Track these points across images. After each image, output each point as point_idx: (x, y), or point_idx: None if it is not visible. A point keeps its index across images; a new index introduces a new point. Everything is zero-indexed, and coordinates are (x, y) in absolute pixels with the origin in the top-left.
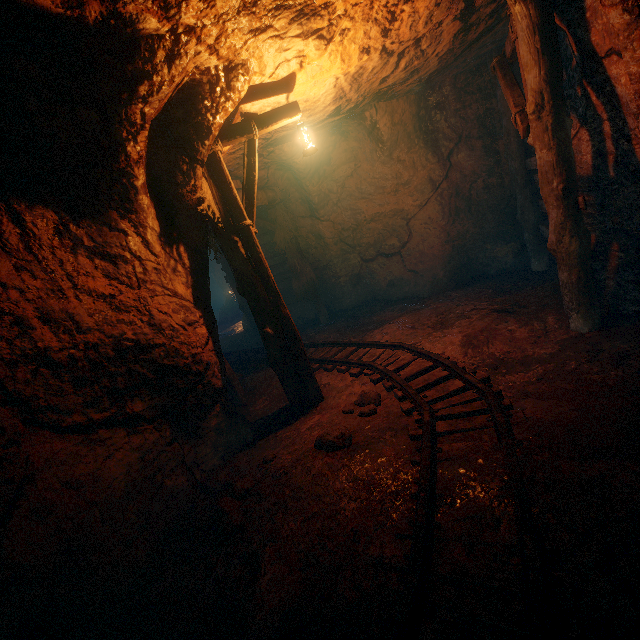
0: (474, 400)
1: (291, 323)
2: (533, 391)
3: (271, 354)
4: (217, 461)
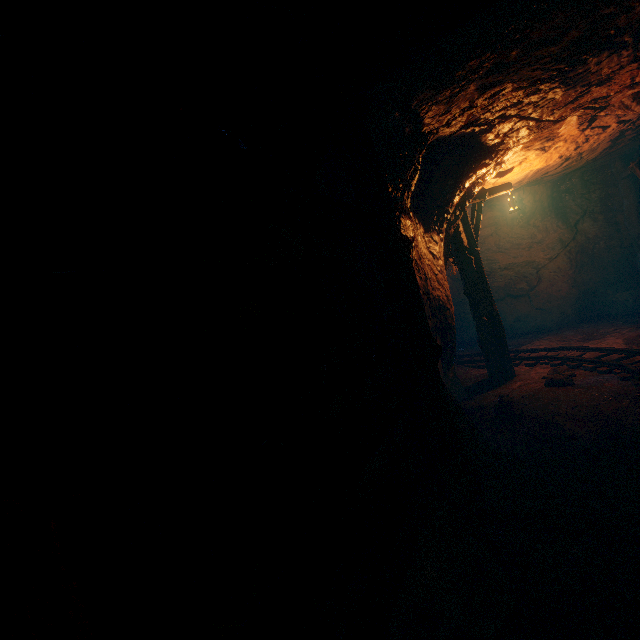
0: None
1: (498, 316)
2: None
3: (483, 336)
4: None
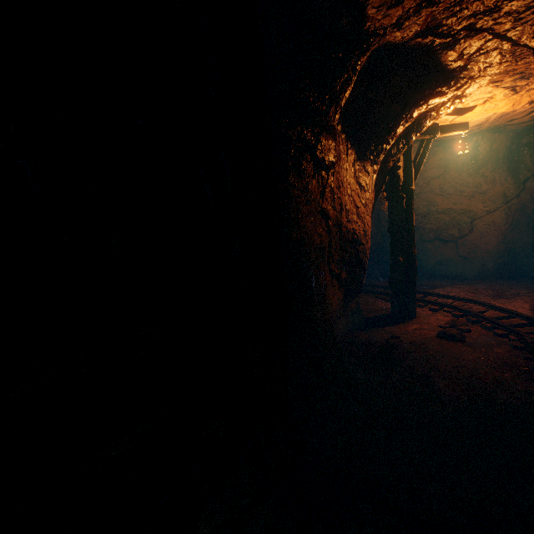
0: None
1: (415, 259)
2: None
3: (394, 275)
4: (345, 331)
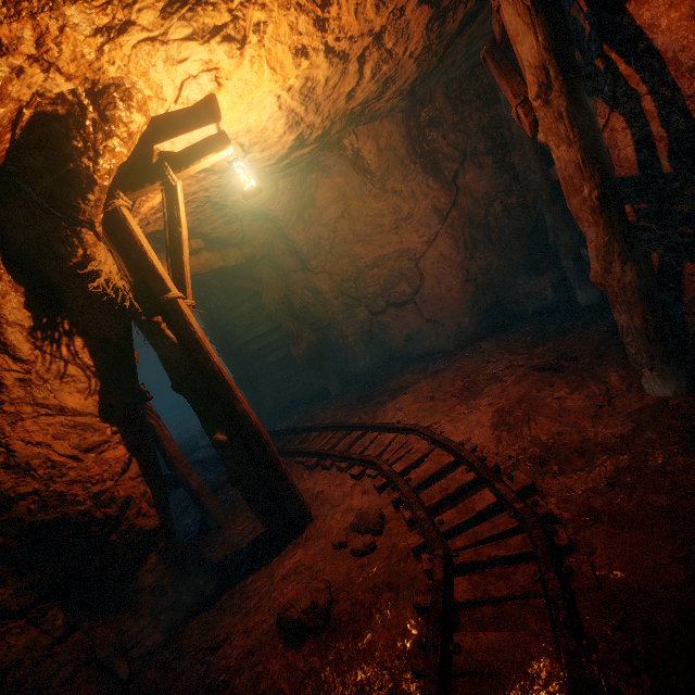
0: (512, 530)
1: (251, 422)
2: (603, 509)
3: (229, 468)
4: (159, 636)
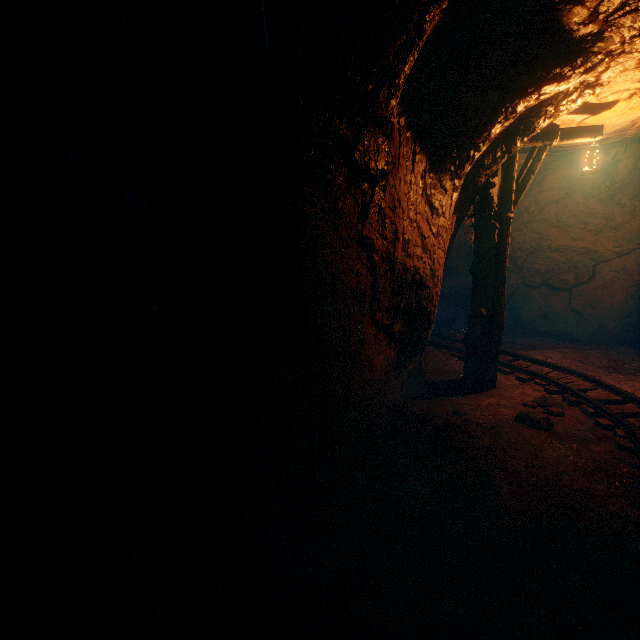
0: None
1: (502, 312)
2: None
3: (472, 331)
4: (398, 397)
